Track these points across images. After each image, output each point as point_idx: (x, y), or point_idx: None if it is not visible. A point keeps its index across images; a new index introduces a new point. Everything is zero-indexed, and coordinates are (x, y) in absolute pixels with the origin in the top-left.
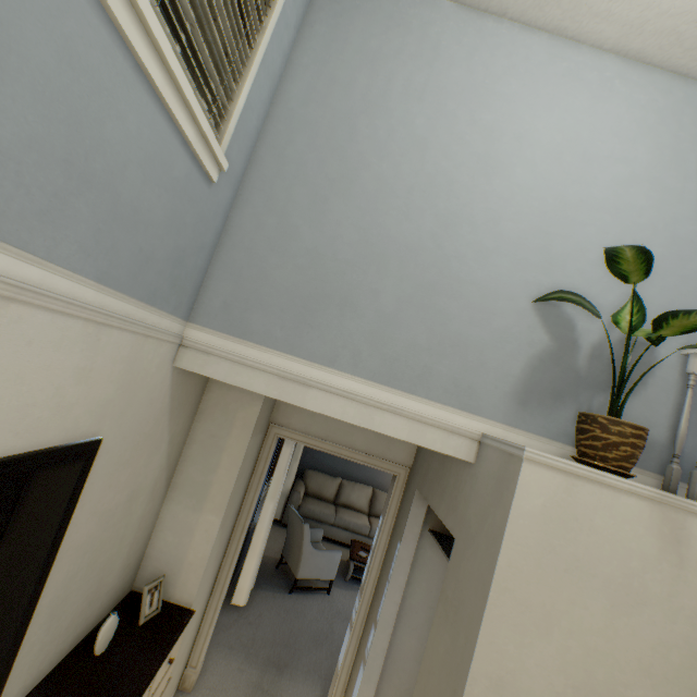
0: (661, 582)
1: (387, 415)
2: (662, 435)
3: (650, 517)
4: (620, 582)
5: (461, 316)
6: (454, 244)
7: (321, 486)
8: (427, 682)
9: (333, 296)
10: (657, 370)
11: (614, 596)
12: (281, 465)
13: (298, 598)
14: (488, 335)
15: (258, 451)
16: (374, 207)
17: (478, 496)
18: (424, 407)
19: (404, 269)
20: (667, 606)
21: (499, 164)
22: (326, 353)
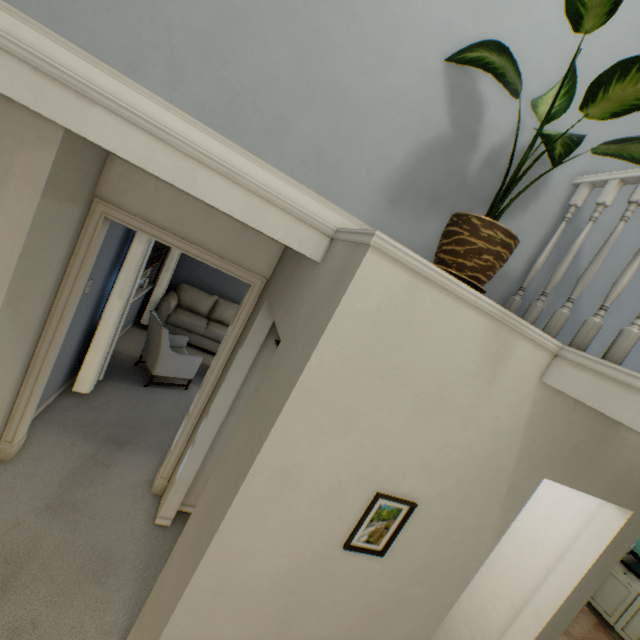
0: (469, 395)
1: (216, 178)
2: (518, 268)
3: (483, 335)
4: (431, 392)
5: (347, 51)
6: None
7: (196, 301)
8: (223, 467)
9: None
10: (542, 197)
11: (422, 404)
12: (131, 263)
13: (154, 391)
14: (376, 96)
15: (79, 231)
16: None
17: (313, 296)
18: (270, 179)
19: None
20: (465, 415)
21: None
22: (122, 48)
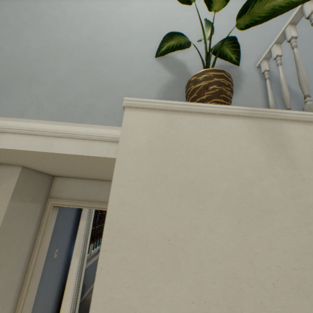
0: (280, 185)
1: (63, 140)
2: None
3: (250, 131)
4: (240, 195)
5: (111, 73)
6: (102, 39)
7: None
8: None
9: (24, 77)
10: (245, 79)
11: (239, 210)
12: (80, 232)
13: None
14: (131, 80)
15: (41, 218)
16: (51, 30)
17: None
18: (91, 130)
19: (72, 56)
20: (295, 208)
21: (124, 2)
22: (18, 110)
